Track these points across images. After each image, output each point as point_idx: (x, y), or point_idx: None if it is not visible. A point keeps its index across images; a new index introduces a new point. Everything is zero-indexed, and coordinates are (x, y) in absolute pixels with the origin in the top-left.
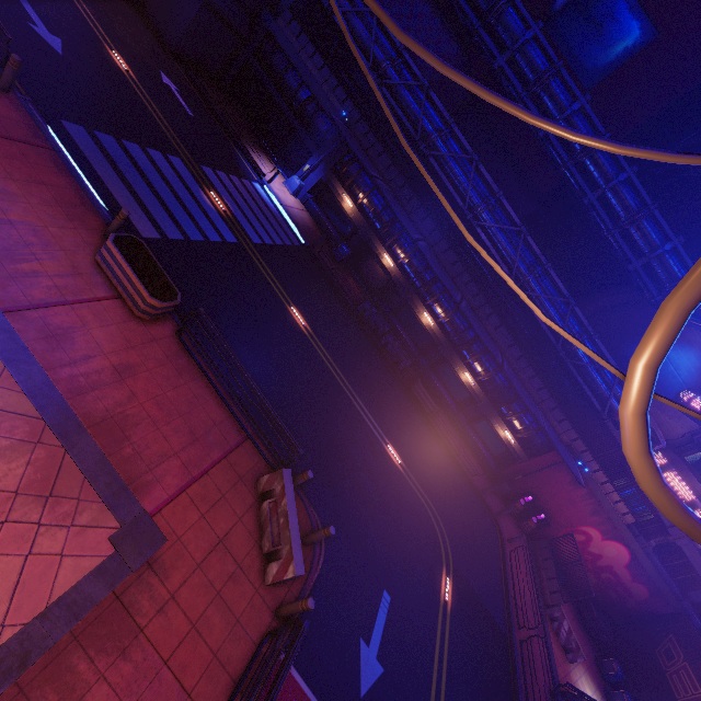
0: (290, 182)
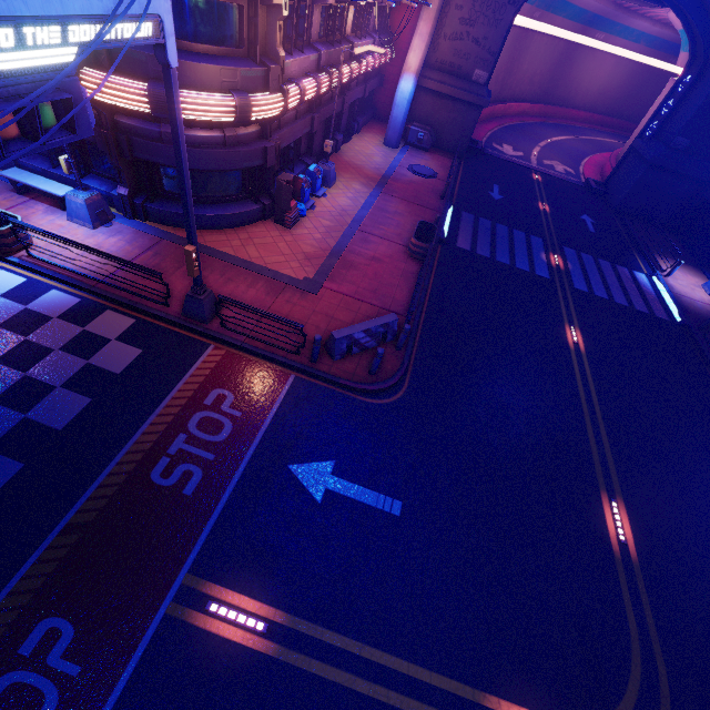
0: None
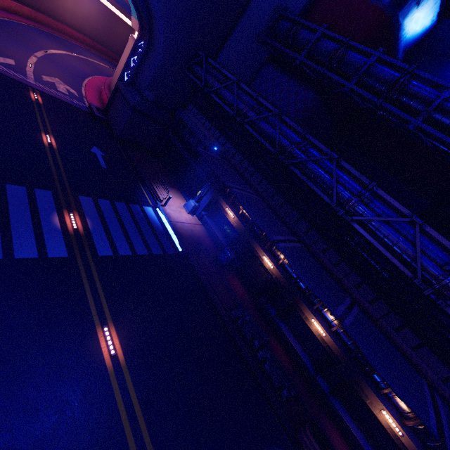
0: (188, 204)
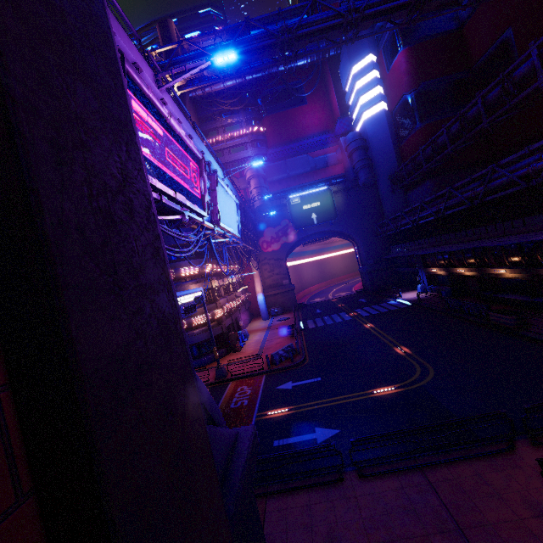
0: (418, 289)
